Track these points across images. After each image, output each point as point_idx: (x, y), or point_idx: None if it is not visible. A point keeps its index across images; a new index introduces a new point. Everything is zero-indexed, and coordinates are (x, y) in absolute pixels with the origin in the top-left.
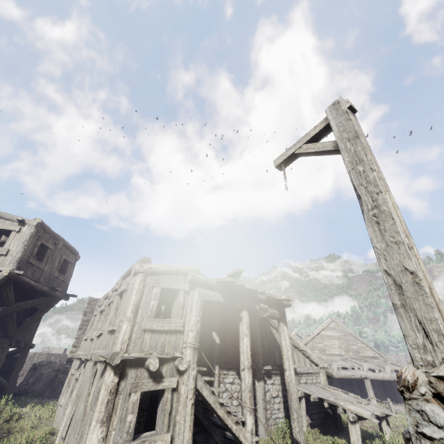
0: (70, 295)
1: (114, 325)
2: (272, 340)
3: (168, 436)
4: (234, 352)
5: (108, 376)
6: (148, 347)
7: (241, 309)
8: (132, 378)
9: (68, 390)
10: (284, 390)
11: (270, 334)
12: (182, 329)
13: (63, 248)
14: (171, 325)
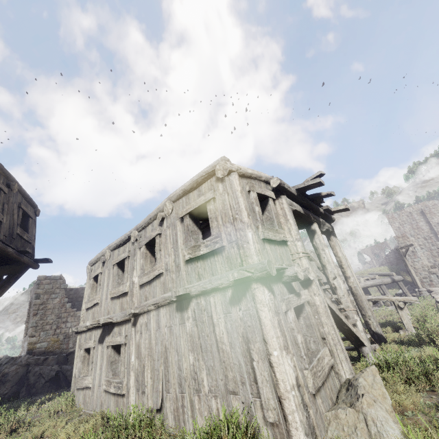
0: (42, 260)
1: (221, 241)
2: None
3: (327, 350)
4: None
5: (263, 294)
6: (273, 259)
7: (312, 222)
8: (278, 295)
9: (92, 367)
10: None
11: None
12: (288, 240)
13: (18, 194)
14: (279, 235)
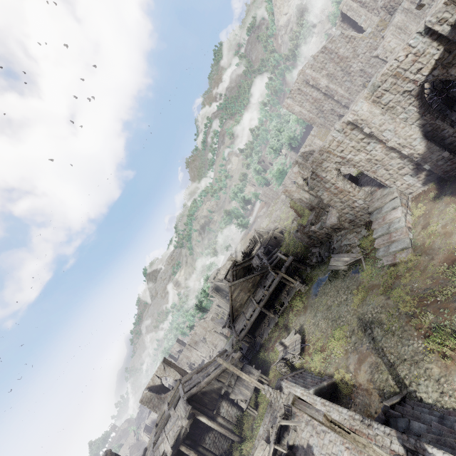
0: None
1: None
2: (207, 394)
3: None
4: (199, 429)
5: None
6: None
7: (178, 450)
8: None
9: None
10: (229, 401)
11: (203, 395)
12: None
13: None
14: None
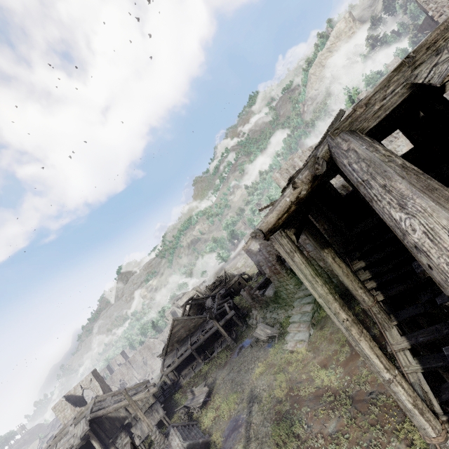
0: None
1: None
2: (111, 420)
3: None
4: None
5: None
6: None
7: None
8: None
9: None
10: (129, 433)
11: (107, 420)
12: None
13: None
14: None
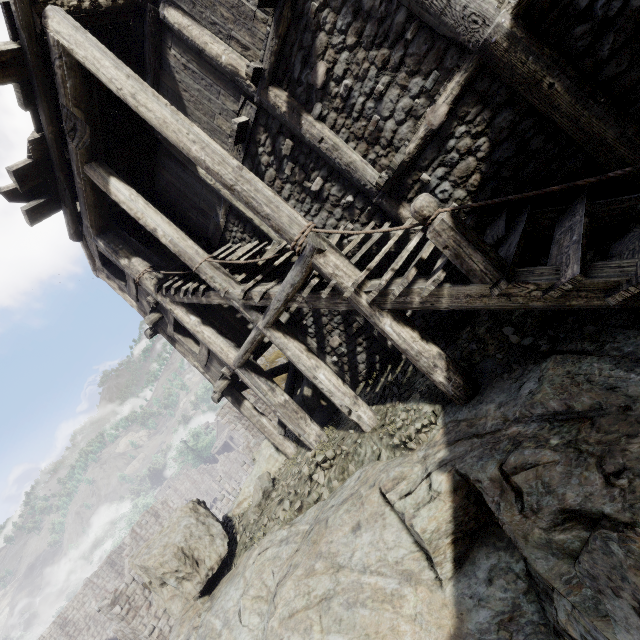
0: None
1: None
2: None
3: None
4: None
5: None
6: None
7: None
8: None
9: None
10: None
11: None
12: None
13: None
14: None
